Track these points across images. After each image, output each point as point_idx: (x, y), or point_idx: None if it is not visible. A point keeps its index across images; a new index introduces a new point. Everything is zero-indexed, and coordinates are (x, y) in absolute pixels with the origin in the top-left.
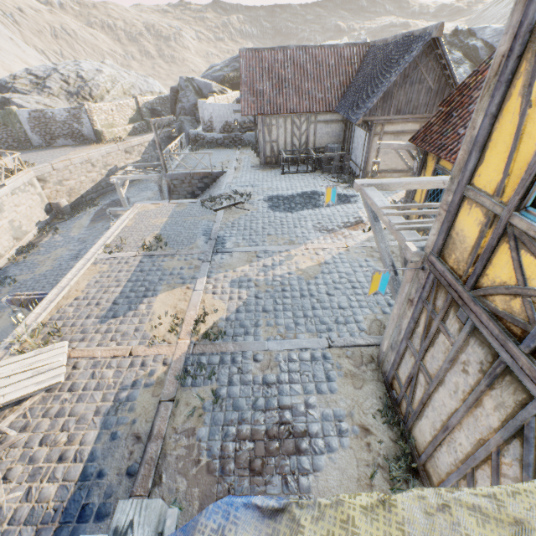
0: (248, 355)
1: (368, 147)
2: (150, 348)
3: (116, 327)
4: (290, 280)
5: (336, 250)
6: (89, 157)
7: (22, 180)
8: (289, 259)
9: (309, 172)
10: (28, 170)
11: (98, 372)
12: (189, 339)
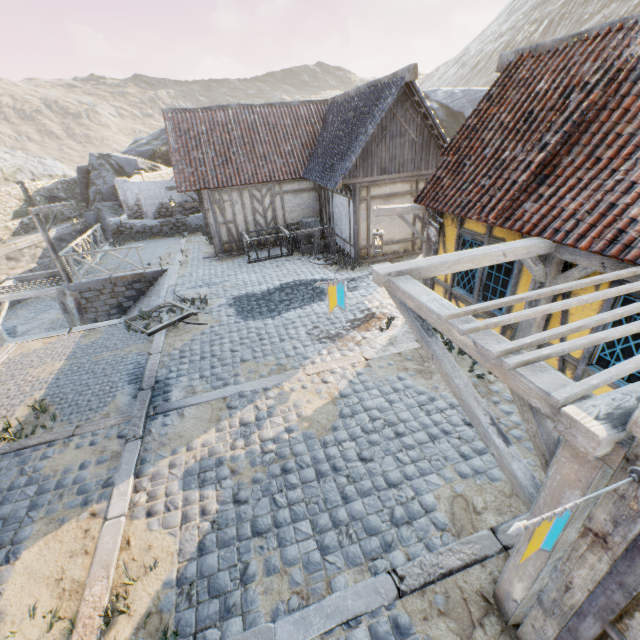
0: None
1: (355, 217)
2: None
3: None
4: (292, 444)
5: (351, 369)
6: None
7: None
8: (283, 400)
9: (285, 256)
10: None
11: None
12: None
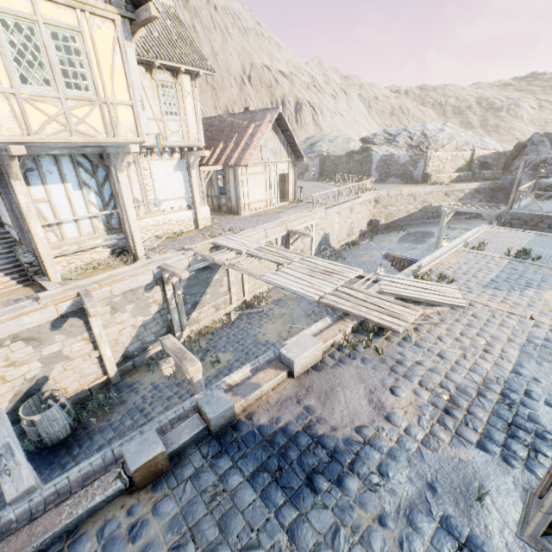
0: None
1: None
2: None
3: (503, 295)
4: None
5: None
6: (415, 191)
7: (368, 197)
8: None
9: None
10: (373, 192)
11: (497, 316)
12: None
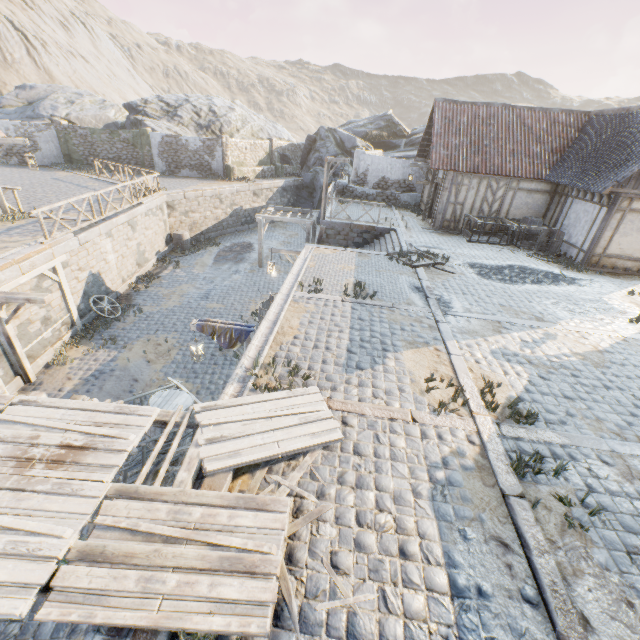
0: (588, 453)
1: (602, 224)
2: (437, 417)
3: (371, 381)
4: (572, 363)
5: (609, 338)
6: (220, 191)
7: (156, 202)
8: (551, 337)
9: (501, 245)
10: (162, 193)
11: (382, 435)
12: (488, 415)
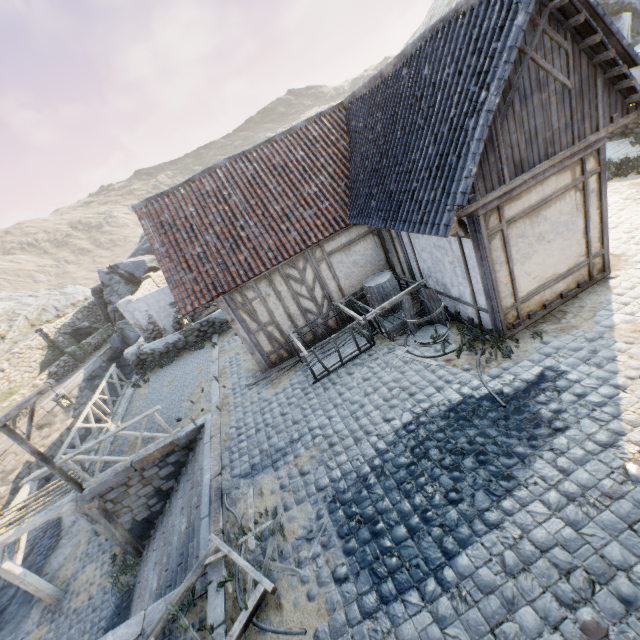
0: None
1: (483, 266)
2: None
3: None
4: None
5: None
6: None
7: None
8: None
9: (364, 350)
10: None
11: None
12: None
